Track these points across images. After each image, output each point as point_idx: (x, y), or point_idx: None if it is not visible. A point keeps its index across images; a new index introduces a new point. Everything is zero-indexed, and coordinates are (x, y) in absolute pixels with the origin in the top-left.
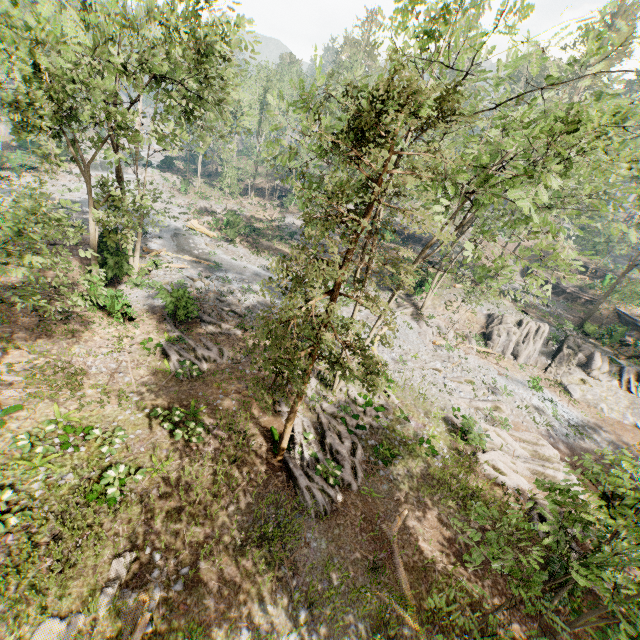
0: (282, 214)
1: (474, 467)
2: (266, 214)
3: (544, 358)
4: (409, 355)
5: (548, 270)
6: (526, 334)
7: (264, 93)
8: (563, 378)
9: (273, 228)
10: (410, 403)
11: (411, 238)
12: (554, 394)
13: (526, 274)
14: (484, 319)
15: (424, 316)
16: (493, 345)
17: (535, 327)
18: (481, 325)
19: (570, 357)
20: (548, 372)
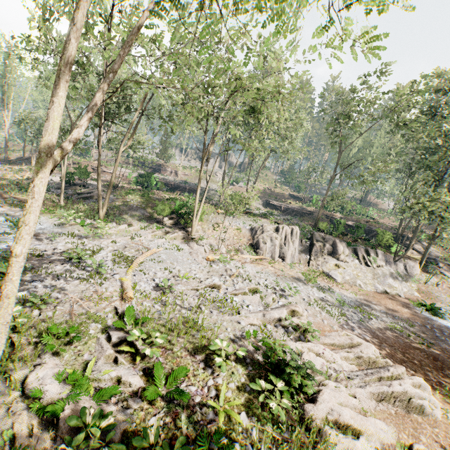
0: None
1: (313, 446)
2: (18, 175)
3: (304, 254)
4: (178, 277)
5: (278, 200)
6: (285, 237)
7: (4, 63)
8: (323, 267)
9: (20, 183)
10: (179, 350)
11: (177, 188)
12: (324, 283)
13: (266, 205)
14: (249, 233)
15: (195, 239)
16: (262, 252)
17: (289, 230)
18: (248, 238)
19: (321, 248)
20: (311, 265)
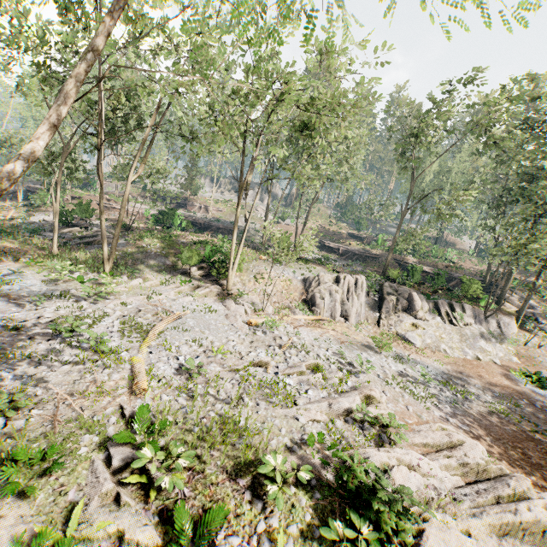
0: (28, 213)
1: None
2: (0, 214)
3: (372, 312)
4: (211, 352)
5: (335, 241)
6: (347, 290)
7: None
8: (397, 328)
9: (1, 225)
10: (213, 473)
11: (208, 227)
12: (401, 349)
13: (320, 247)
14: (301, 285)
15: (232, 295)
16: (320, 310)
17: (353, 280)
18: (300, 292)
19: (394, 303)
20: (381, 326)
